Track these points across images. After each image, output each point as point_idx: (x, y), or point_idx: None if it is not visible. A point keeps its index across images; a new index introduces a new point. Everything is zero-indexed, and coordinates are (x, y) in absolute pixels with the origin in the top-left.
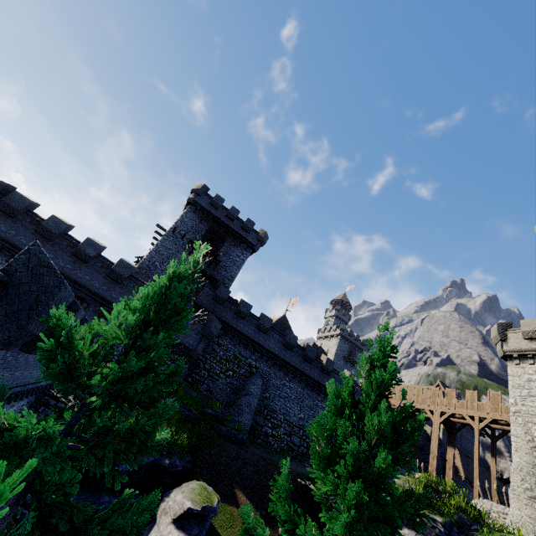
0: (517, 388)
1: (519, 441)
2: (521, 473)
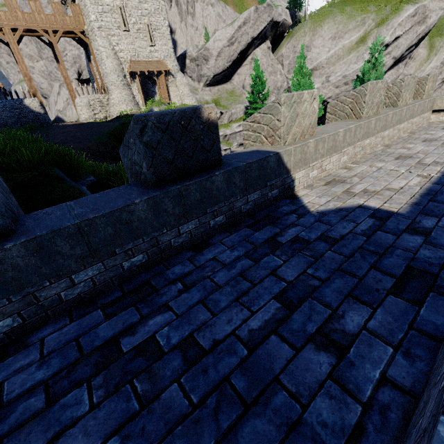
0: (94, 4)
1: (108, 51)
2: (117, 73)
